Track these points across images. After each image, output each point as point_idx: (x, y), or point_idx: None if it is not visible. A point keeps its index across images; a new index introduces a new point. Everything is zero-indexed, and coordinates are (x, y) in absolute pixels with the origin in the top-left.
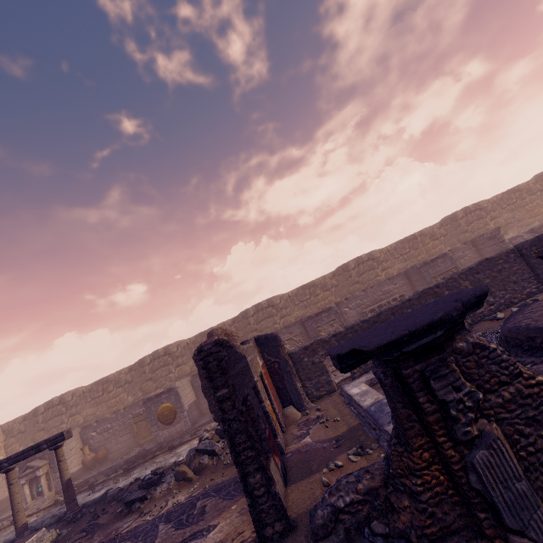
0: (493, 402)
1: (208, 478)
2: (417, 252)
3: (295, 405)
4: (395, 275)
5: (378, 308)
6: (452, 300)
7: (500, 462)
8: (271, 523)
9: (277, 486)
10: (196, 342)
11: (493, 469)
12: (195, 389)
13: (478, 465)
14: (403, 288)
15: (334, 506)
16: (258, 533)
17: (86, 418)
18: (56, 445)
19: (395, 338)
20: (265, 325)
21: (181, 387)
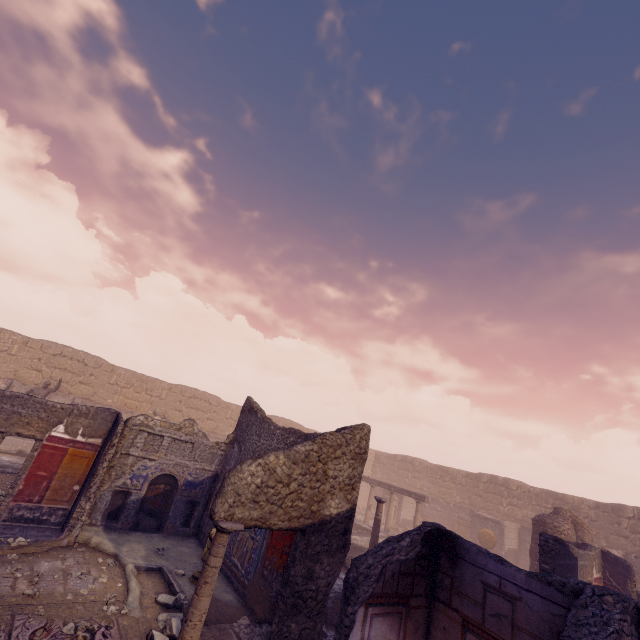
0: None
1: None
2: None
3: None
4: None
5: None
6: None
7: None
8: None
9: None
10: (539, 496)
11: None
12: (520, 539)
13: None
14: None
15: None
16: None
17: (421, 486)
18: (419, 500)
19: None
20: None
21: (508, 528)
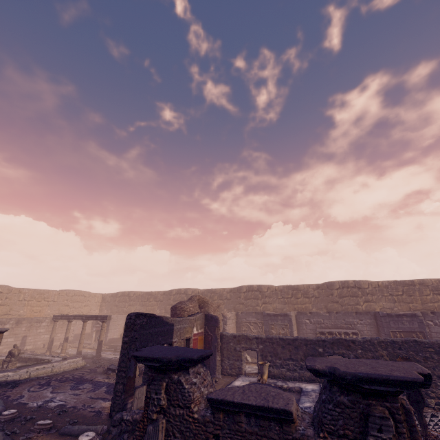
0: (171, 411)
1: (139, 380)
2: (410, 299)
3: (210, 370)
4: (364, 312)
5: (329, 333)
6: (183, 354)
7: (154, 436)
8: (116, 411)
9: (136, 400)
10: (203, 294)
11: (150, 437)
12: None
13: (147, 430)
14: (367, 326)
15: (122, 416)
16: (110, 411)
17: (135, 310)
18: (103, 320)
19: (139, 355)
20: (250, 303)
21: None
